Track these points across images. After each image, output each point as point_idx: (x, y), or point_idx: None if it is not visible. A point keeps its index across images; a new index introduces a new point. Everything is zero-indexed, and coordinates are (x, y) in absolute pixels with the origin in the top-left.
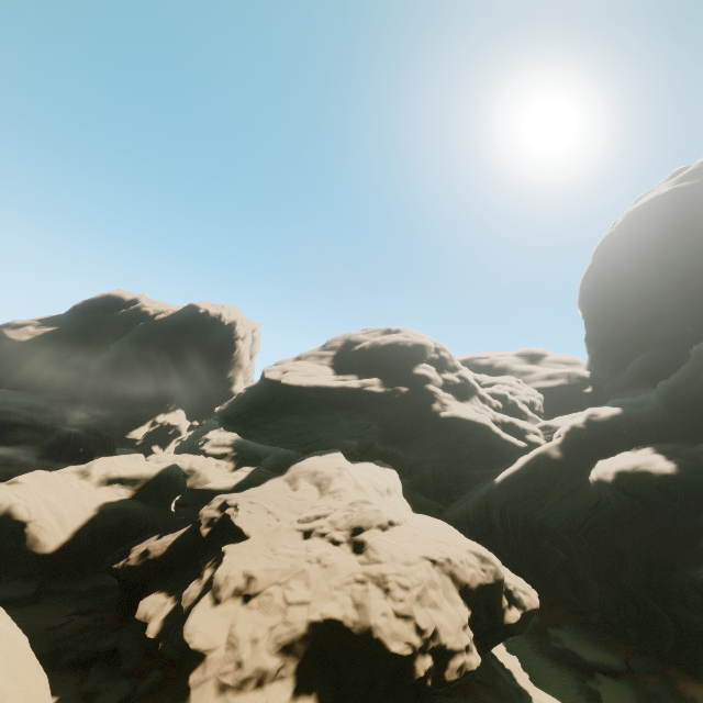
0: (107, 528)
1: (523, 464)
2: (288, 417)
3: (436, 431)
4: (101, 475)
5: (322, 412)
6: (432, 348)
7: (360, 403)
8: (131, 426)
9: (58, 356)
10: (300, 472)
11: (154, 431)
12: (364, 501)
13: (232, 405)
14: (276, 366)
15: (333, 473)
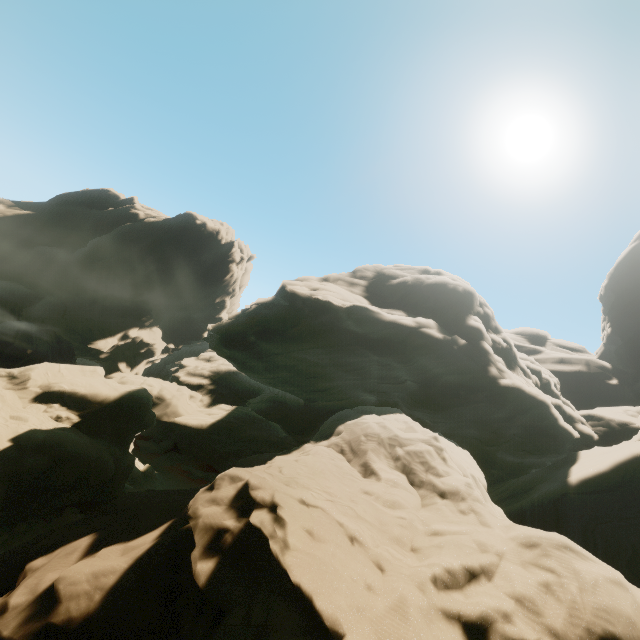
0: (20, 474)
1: (612, 465)
2: (307, 352)
3: (487, 401)
4: (37, 386)
5: (354, 352)
6: (477, 300)
7: (409, 349)
8: (97, 335)
9: (27, 242)
10: (361, 441)
11: (123, 345)
12: (560, 544)
13: (237, 321)
14: (299, 281)
15: (425, 454)
